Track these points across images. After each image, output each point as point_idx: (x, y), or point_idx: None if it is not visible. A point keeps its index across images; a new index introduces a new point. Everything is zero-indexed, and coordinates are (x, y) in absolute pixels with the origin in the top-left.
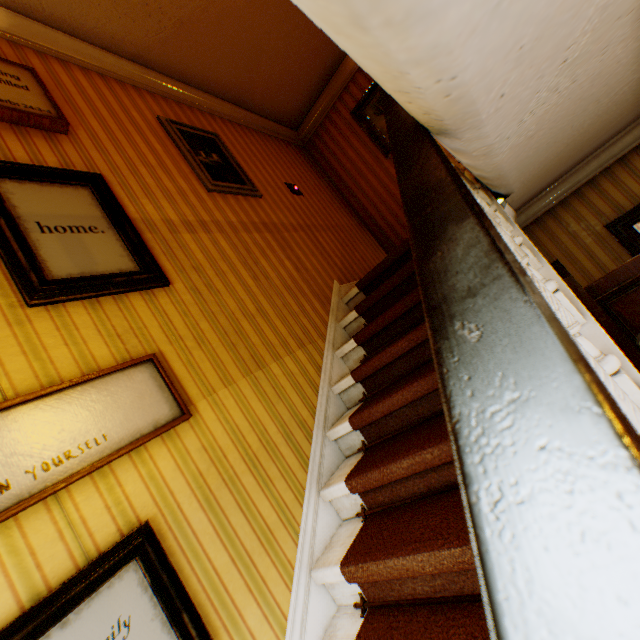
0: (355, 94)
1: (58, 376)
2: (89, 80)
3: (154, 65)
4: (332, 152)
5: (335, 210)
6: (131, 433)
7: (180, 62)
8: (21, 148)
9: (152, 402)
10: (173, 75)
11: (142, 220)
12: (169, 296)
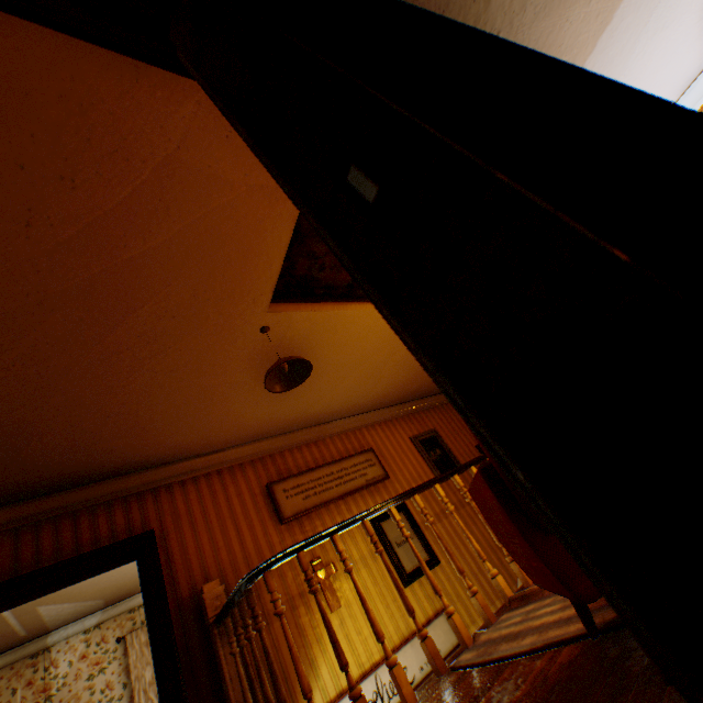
0: None
1: (419, 620)
2: (382, 430)
3: (403, 401)
4: None
5: None
6: (446, 648)
7: (414, 394)
8: (379, 498)
9: (449, 633)
10: (410, 399)
11: (421, 521)
12: (440, 569)
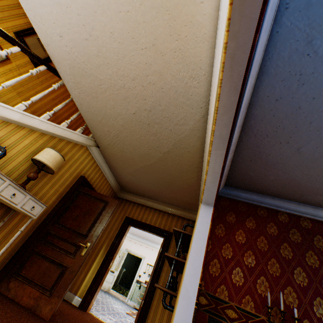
0: None
1: None
2: None
3: None
4: None
5: None
6: None
7: None
8: None
9: None
10: None
11: None
12: (33, 68)
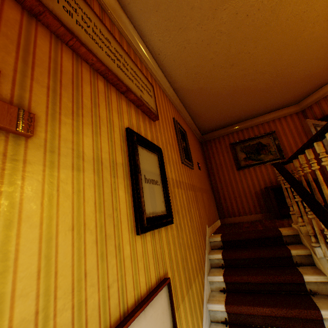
0: (235, 137)
1: (140, 291)
2: (160, 92)
3: (179, 94)
4: (213, 152)
5: (206, 180)
6: None
7: (188, 97)
8: (143, 126)
9: (166, 317)
10: (181, 99)
11: (167, 177)
12: (171, 230)
